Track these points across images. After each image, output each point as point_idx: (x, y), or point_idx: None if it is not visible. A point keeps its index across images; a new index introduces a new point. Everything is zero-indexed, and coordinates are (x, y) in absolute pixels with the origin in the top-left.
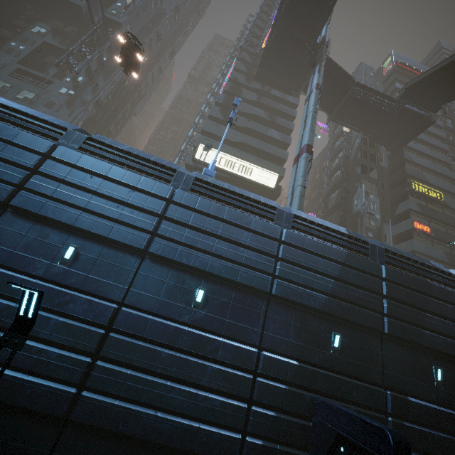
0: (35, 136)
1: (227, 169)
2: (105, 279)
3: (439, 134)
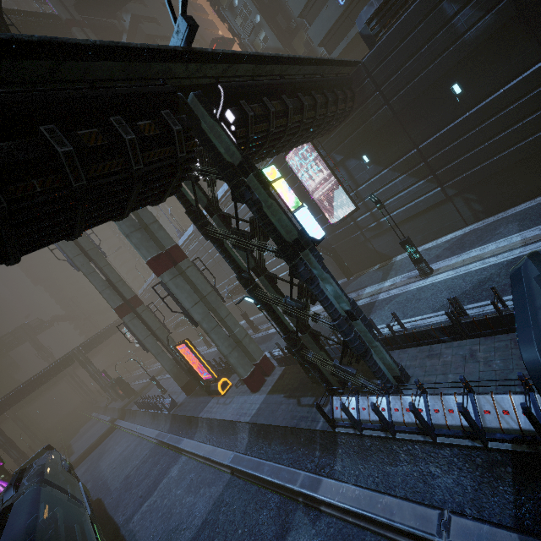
0: None
1: None
2: None
3: None
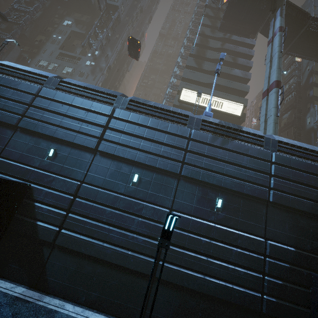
0: (102, 104)
1: (204, 105)
2: (159, 193)
3: None
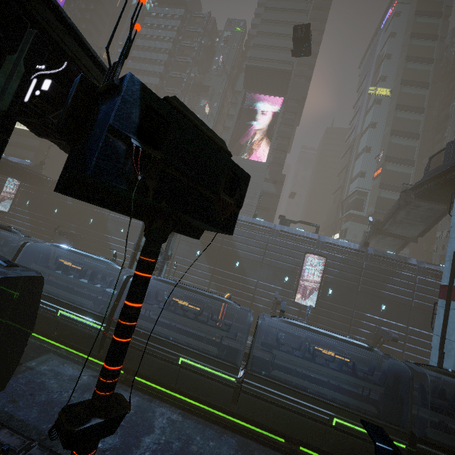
0: None
1: (19, 127)
2: None
3: (161, 58)
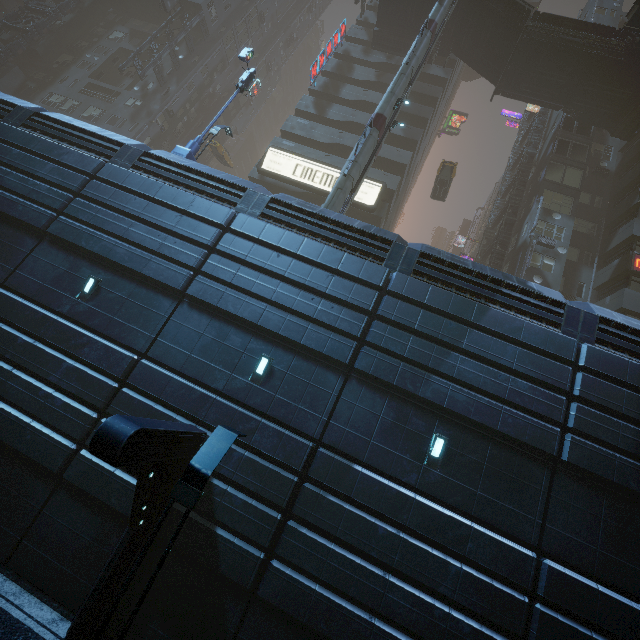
0: None
1: (305, 181)
2: None
3: None
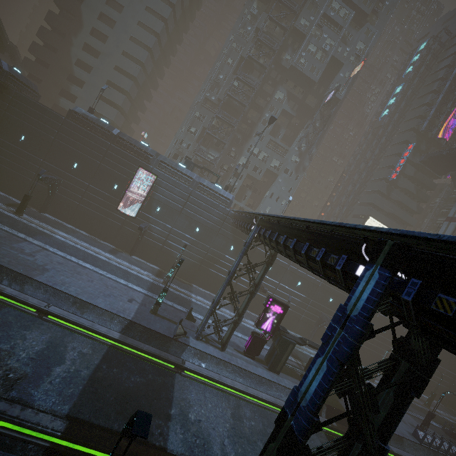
0: None
1: None
2: None
3: None
